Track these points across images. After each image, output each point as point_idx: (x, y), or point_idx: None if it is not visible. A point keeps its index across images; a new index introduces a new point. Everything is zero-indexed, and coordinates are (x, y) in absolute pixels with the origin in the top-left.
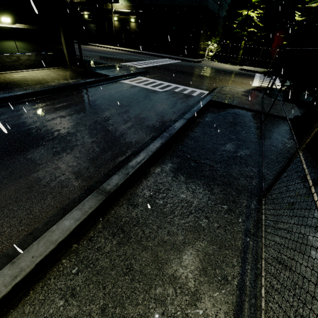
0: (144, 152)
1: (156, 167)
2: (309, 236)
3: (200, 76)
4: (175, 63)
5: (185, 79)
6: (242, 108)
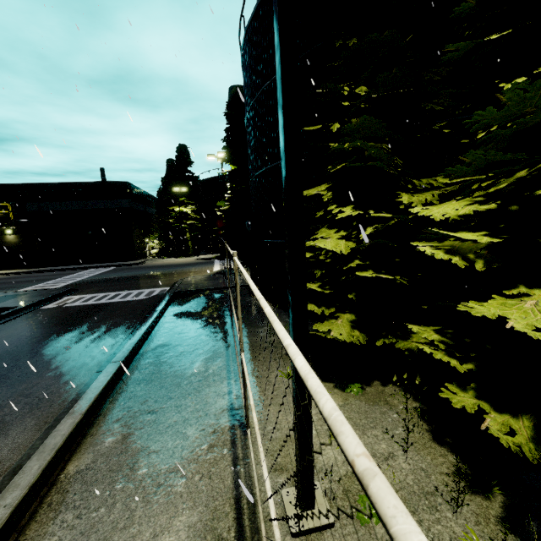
0: (133, 337)
1: (148, 348)
2: (260, 330)
3: (153, 277)
4: (109, 271)
5: (134, 283)
6: (208, 289)
